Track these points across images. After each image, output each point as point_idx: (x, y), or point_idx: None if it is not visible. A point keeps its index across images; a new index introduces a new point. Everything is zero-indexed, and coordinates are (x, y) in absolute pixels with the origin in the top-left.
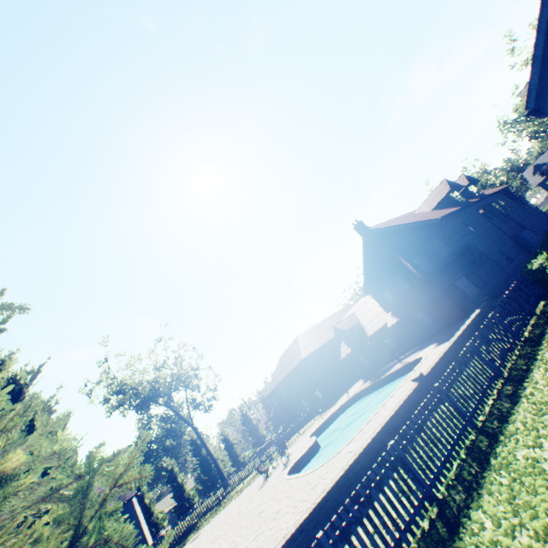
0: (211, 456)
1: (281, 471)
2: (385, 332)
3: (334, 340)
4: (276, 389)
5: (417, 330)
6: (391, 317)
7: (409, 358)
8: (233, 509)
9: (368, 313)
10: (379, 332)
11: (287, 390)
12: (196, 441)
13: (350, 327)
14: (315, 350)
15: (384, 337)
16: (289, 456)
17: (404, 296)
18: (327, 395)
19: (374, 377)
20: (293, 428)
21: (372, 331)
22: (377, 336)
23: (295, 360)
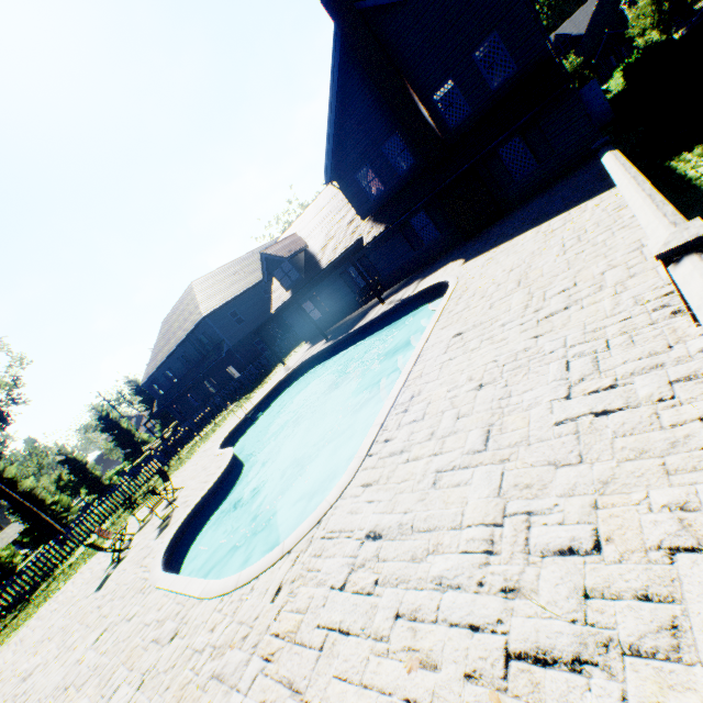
0: (17, 505)
1: (152, 540)
2: (355, 258)
3: (258, 288)
4: (160, 372)
5: (410, 252)
6: (372, 226)
7: (404, 293)
8: (26, 647)
9: (324, 229)
10: (352, 252)
11: (179, 372)
12: (2, 475)
13: (292, 253)
14: (226, 303)
15: (350, 269)
16: (177, 495)
17: (401, 183)
18: (249, 371)
19: (333, 334)
20: (189, 431)
21: (333, 258)
22: (348, 258)
23: (191, 322)
